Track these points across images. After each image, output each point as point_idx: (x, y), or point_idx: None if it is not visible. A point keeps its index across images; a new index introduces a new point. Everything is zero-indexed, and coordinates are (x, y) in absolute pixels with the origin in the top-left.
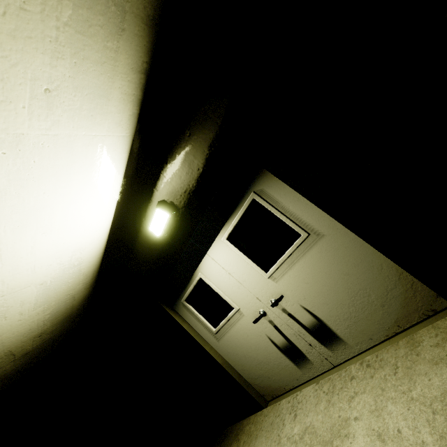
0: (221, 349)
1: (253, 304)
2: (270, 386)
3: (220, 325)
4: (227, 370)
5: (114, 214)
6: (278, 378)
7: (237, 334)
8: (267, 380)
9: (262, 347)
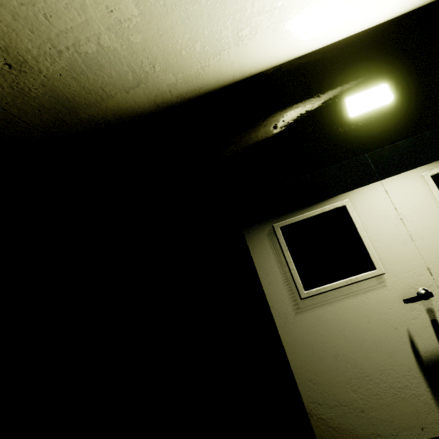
0: (292, 330)
1: (414, 274)
2: (354, 430)
3: (327, 286)
4: (291, 369)
5: (325, 45)
6: (382, 416)
7: (349, 313)
8: (354, 416)
9: (385, 349)
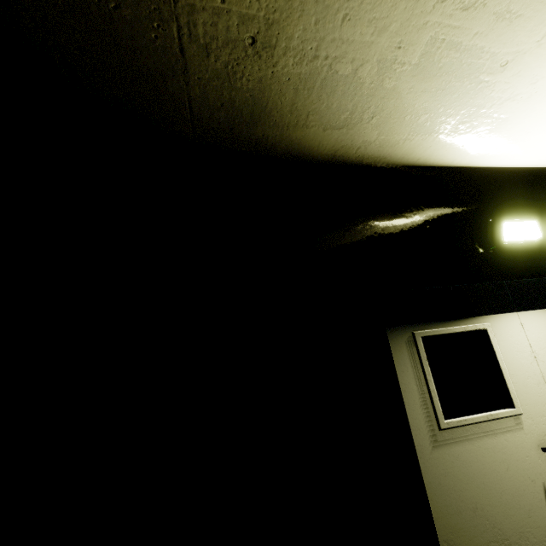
0: (428, 468)
1: None
2: None
3: (468, 418)
4: (434, 524)
5: (497, 166)
6: None
7: (488, 456)
8: None
9: (523, 505)
